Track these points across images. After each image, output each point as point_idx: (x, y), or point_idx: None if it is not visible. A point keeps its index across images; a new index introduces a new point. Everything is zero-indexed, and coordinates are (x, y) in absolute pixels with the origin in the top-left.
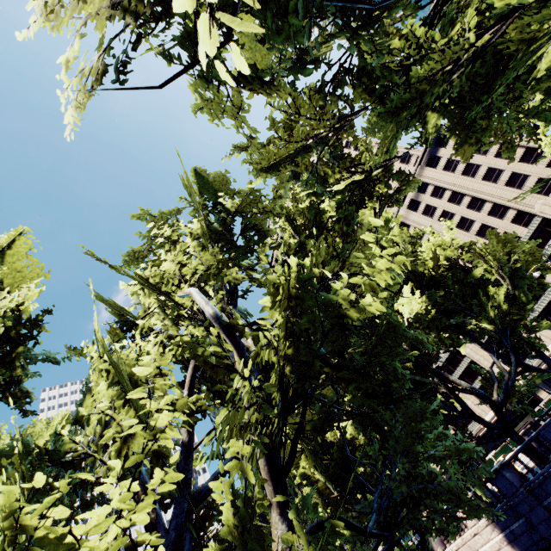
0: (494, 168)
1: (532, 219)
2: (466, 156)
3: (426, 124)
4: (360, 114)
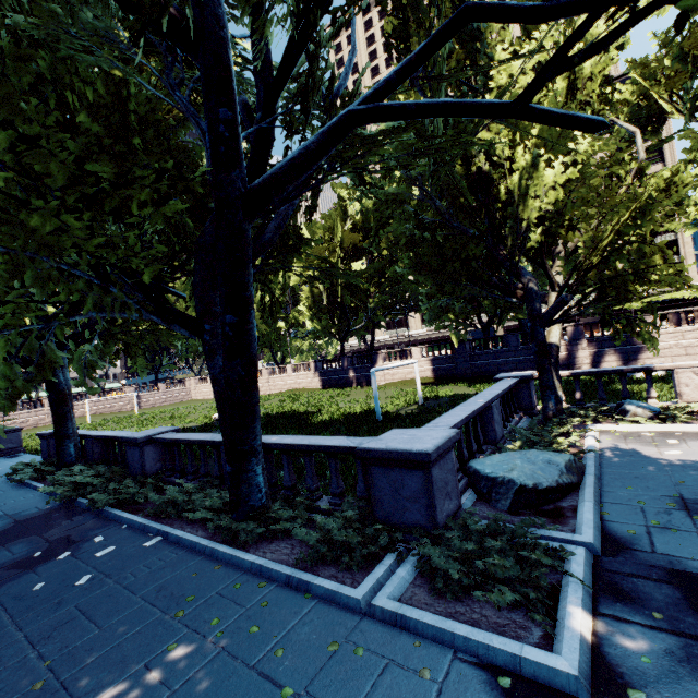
0: None
1: None
2: None
3: None
4: None
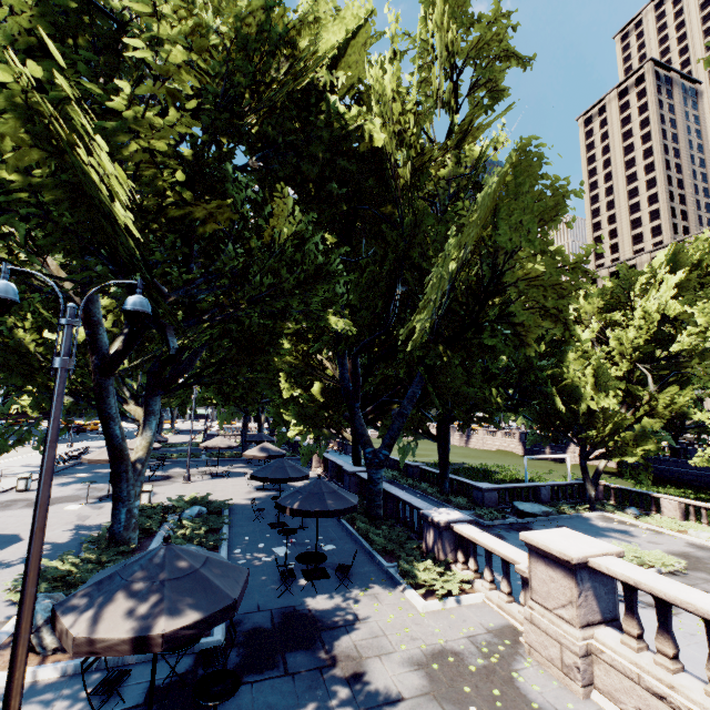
0: None
1: None
2: None
3: None
4: None
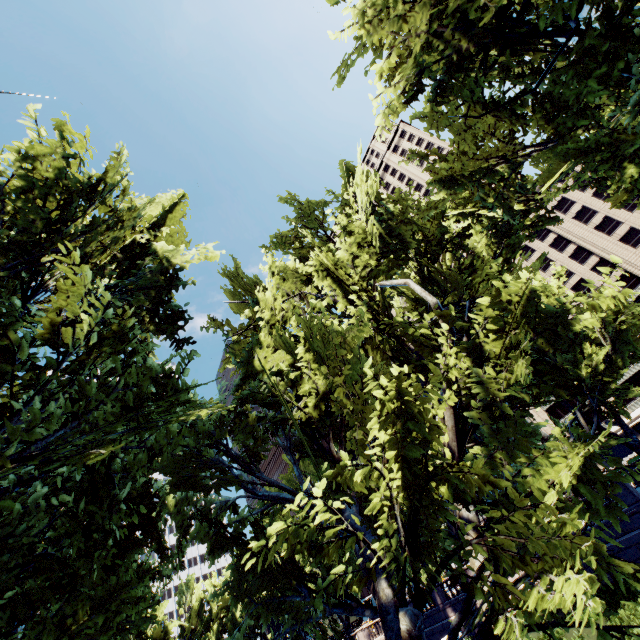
0: (612, 218)
1: (638, 284)
2: (621, 205)
3: (621, 173)
4: (547, 146)
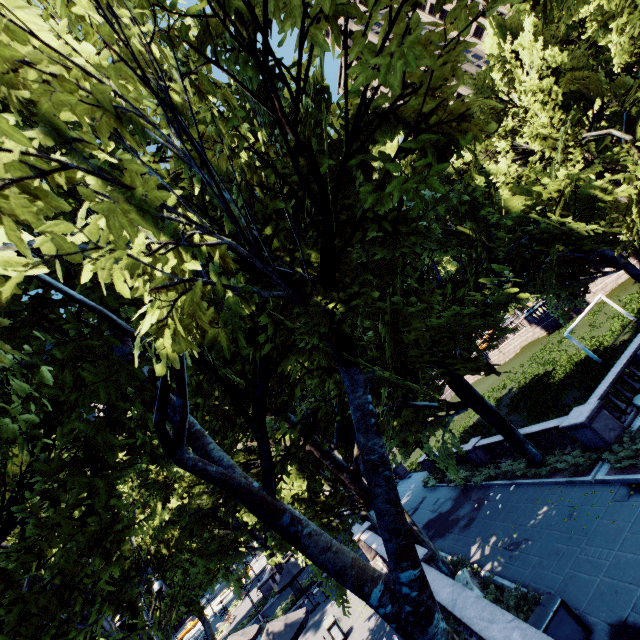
0: None
1: None
2: None
3: None
4: None
